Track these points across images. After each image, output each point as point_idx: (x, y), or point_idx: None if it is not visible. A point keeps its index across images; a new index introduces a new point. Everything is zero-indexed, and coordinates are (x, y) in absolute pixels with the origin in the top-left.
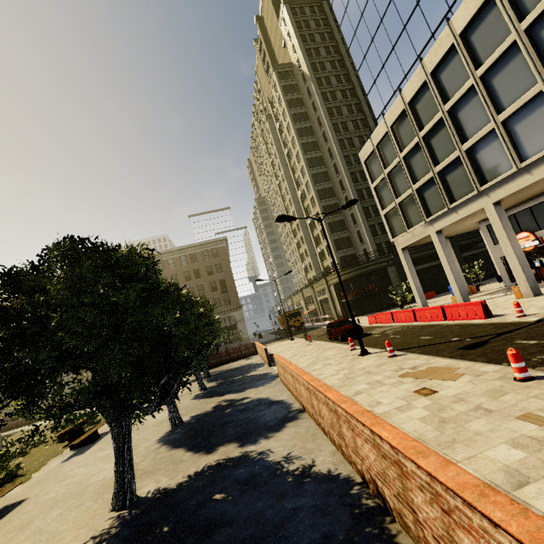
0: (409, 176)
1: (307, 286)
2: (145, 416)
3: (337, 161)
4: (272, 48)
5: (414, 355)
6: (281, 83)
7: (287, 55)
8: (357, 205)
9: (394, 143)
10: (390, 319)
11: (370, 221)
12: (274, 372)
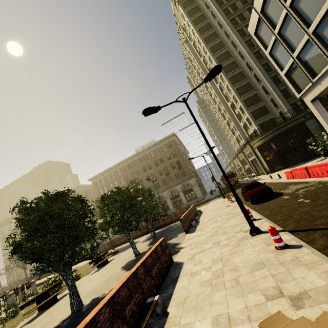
0: (300, 22)
1: (239, 152)
2: (91, 282)
3: (240, 49)
4: None
5: (311, 254)
6: (186, 11)
7: None
8: (265, 77)
9: None
10: (306, 174)
11: (280, 87)
12: (180, 244)
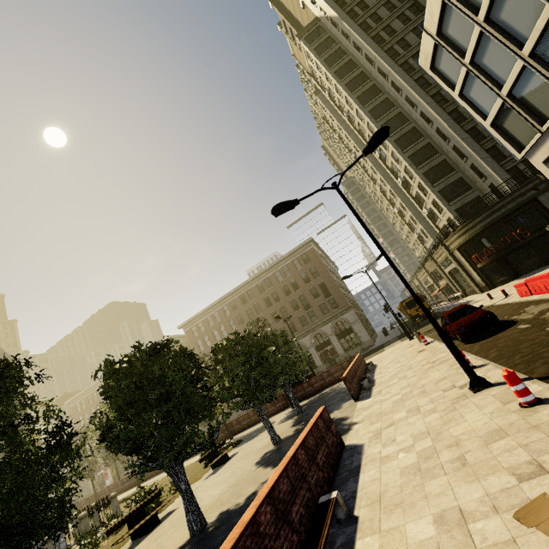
0: (507, 41)
1: (426, 259)
2: (208, 490)
3: (408, 92)
4: (295, 19)
5: None
6: (312, 47)
7: (310, 13)
8: (456, 132)
9: (461, 8)
10: None
11: (485, 144)
12: (349, 418)
